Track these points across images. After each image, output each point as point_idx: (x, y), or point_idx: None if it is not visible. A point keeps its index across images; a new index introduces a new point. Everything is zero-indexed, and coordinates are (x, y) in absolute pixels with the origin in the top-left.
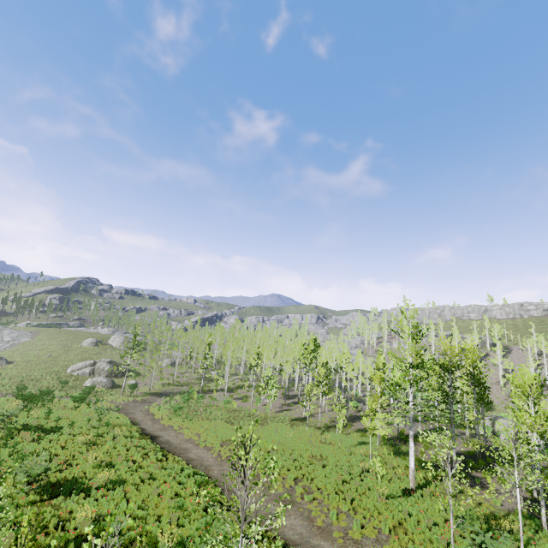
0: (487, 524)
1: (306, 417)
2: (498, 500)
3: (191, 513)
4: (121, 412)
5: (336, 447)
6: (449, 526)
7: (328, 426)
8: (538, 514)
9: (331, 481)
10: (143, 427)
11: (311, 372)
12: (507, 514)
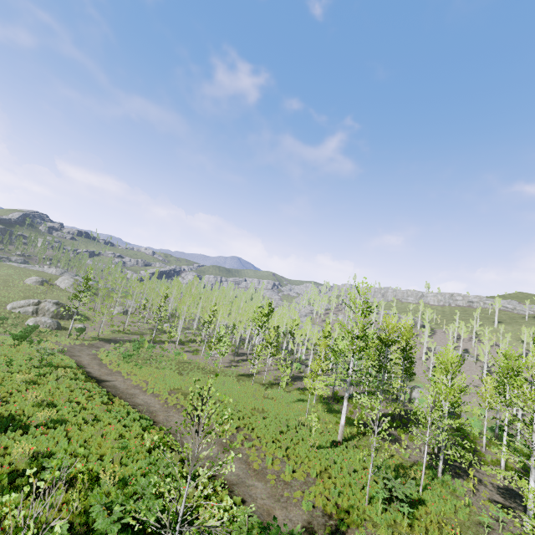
0: (396, 472)
1: (253, 374)
2: (407, 453)
3: (134, 453)
4: (66, 354)
5: (278, 402)
6: (365, 472)
7: (272, 383)
8: (435, 465)
9: (270, 431)
10: (89, 371)
11: (262, 333)
12: (412, 464)
